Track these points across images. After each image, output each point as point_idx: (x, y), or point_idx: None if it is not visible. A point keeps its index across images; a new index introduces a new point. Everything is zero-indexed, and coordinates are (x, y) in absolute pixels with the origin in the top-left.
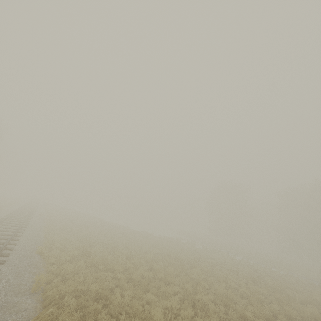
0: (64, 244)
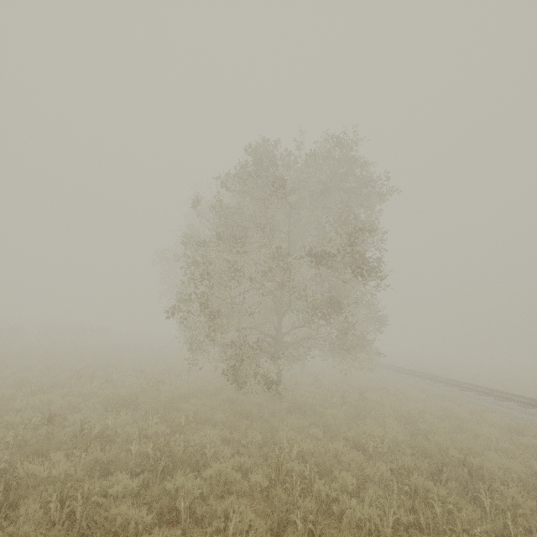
0: None
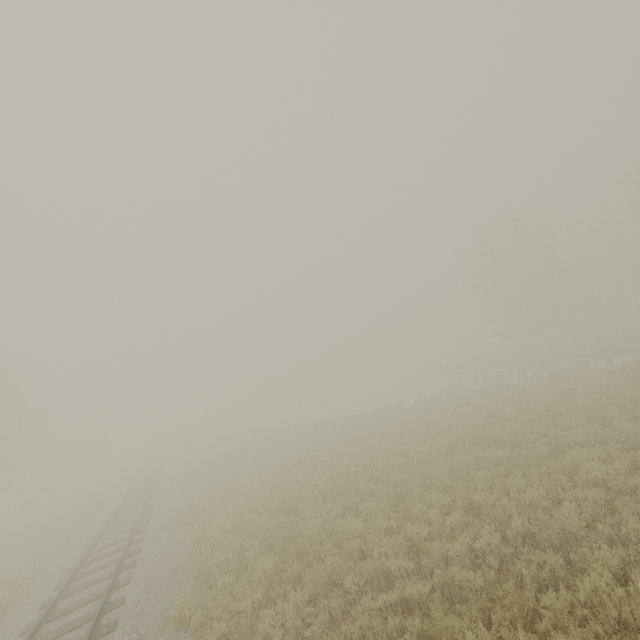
0: (235, 545)
